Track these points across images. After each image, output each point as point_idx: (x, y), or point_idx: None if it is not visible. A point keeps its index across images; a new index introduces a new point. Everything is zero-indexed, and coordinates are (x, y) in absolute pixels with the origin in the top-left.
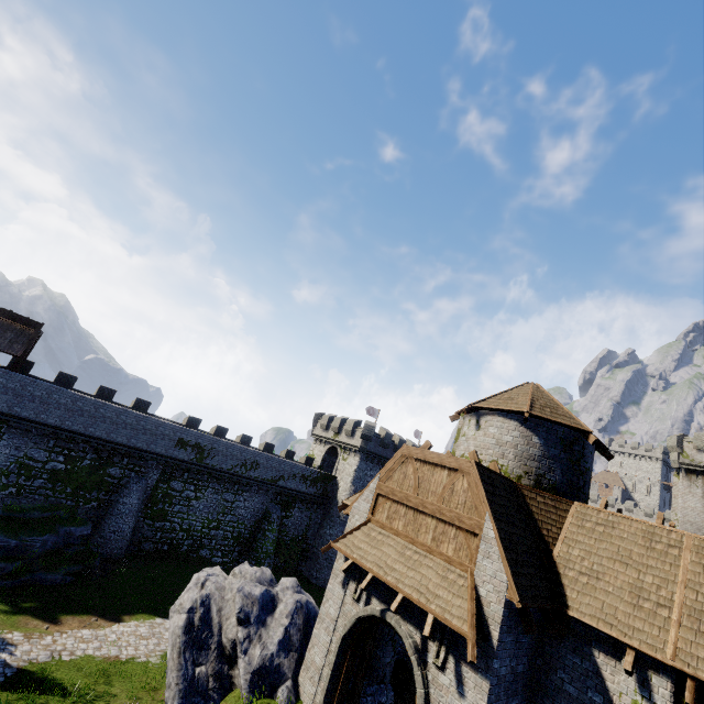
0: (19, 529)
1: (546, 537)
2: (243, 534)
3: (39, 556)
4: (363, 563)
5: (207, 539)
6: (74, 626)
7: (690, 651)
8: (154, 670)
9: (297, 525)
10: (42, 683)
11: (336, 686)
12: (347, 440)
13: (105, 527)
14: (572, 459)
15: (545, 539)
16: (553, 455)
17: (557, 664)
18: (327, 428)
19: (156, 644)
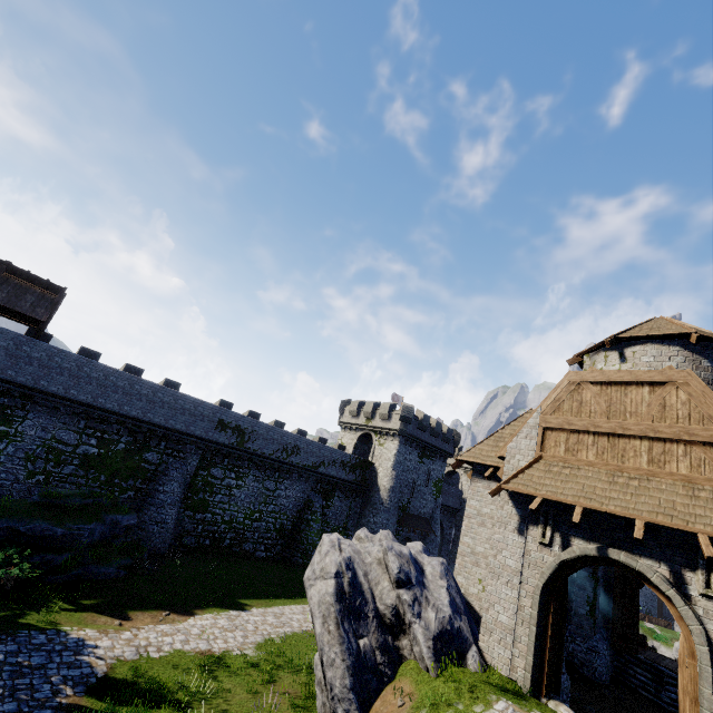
0: (62, 516)
1: None
2: (285, 525)
3: (87, 547)
4: (562, 498)
5: (249, 532)
6: (147, 621)
7: None
8: (256, 663)
9: (337, 515)
10: (140, 683)
11: (542, 645)
12: (382, 424)
13: (145, 519)
14: None
15: None
16: None
17: None
18: (357, 414)
19: (243, 636)
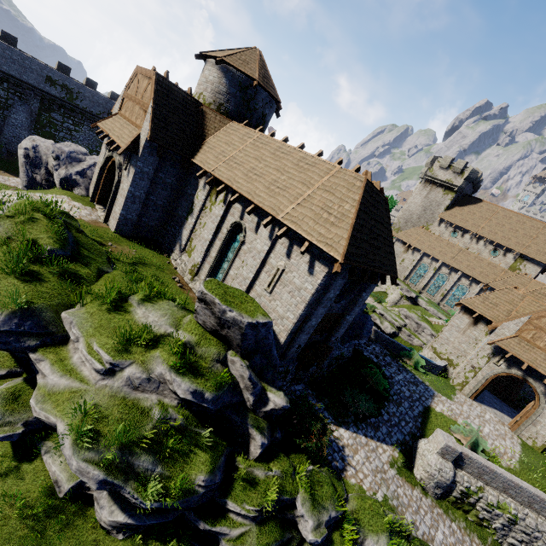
0: None
1: (206, 133)
2: None
3: None
4: (104, 129)
5: None
6: None
7: (219, 169)
8: None
9: None
10: None
11: (100, 188)
12: None
13: (6, 132)
14: (244, 98)
15: (204, 134)
16: (232, 93)
17: (188, 184)
18: None
19: None
